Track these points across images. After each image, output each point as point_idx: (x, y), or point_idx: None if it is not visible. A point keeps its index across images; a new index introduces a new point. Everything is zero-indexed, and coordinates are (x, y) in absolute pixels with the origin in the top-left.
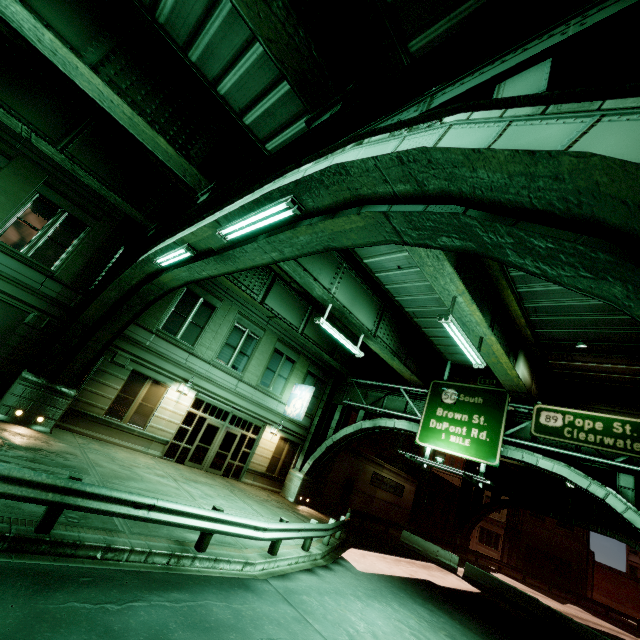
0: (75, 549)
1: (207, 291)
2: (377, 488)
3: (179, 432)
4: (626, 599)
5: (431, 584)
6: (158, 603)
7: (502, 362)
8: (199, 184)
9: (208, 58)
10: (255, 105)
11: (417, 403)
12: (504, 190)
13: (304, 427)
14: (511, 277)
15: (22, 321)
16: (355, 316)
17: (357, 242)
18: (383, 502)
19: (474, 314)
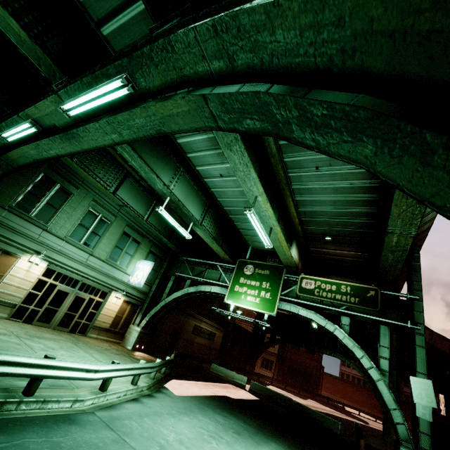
0: None
1: (64, 179)
2: (197, 336)
3: (28, 297)
4: (338, 392)
5: (227, 398)
6: None
7: (283, 246)
8: (54, 75)
9: None
10: (112, 18)
11: (227, 275)
12: (295, 52)
13: (144, 293)
14: (292, 189)
15: None
16: (187, 208)
17: (183, 127)
18: (200, 345)
19: (268, 210)
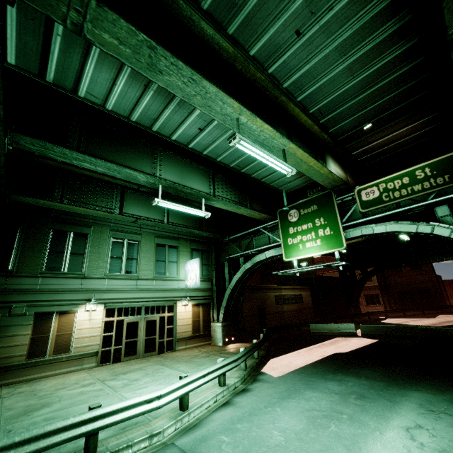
0: None
1: (73, 225)
2: (283, 305)
3: (104, 340)
4: None
5: (338, 355)
6: None
7: (312, 165)
8: None
9: None
10: None
11: (275, 233)
12: None
13: (207, 289)
14: (286, 89)
15: None
16: (189, 187)
17: None
18: (291, 312)
19: (264, 129)
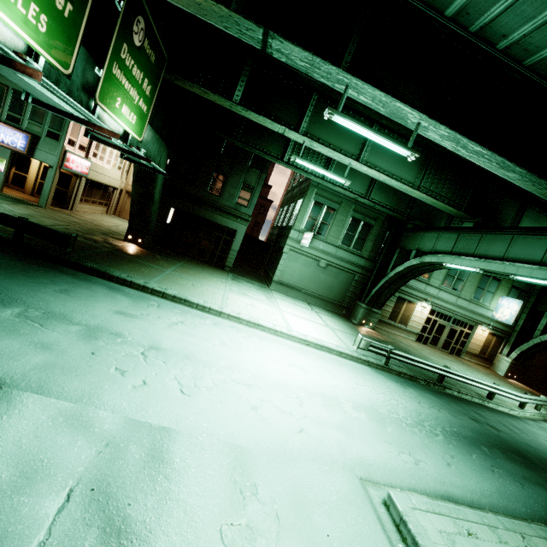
0: (450, 390)
1: None
2: None
3: (423, 328)
4: None
5: None
6: (494, 415)
7: None
8: (465, 218)
9: None
10: None
11: None
12: None
13: (509, 326)
14: None
15: (352, 279)
16: None
17: None
18: None
19: None
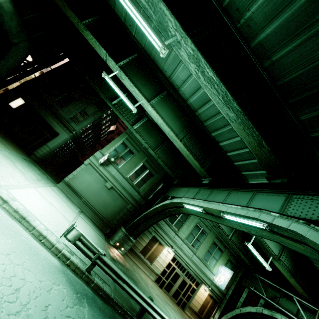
0: None
1: None
2: None
3: (163, 271)
4: None
5: None
6: None
7: None
8: (204, 176)
9: (219, 136)
10: (234, 151)
11: (307, 313)
12: None
13: (222, 293)
14: None
15: (126, 207)
16: (267, 245)
17: (296, 250)
18: None
19: None
